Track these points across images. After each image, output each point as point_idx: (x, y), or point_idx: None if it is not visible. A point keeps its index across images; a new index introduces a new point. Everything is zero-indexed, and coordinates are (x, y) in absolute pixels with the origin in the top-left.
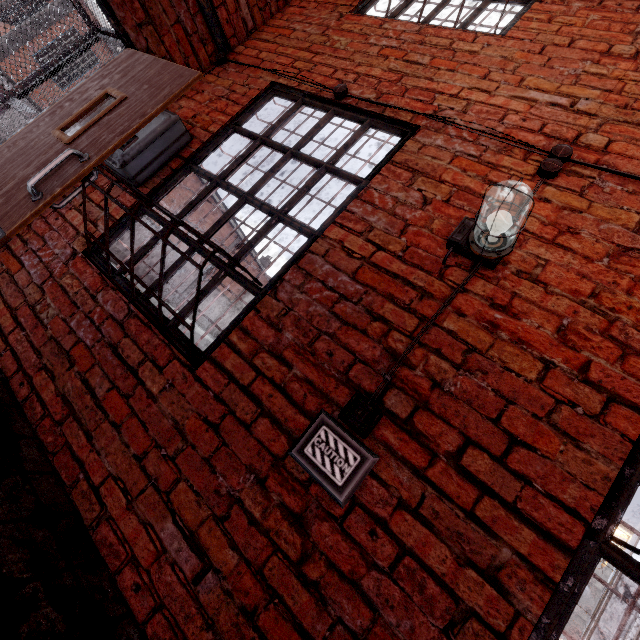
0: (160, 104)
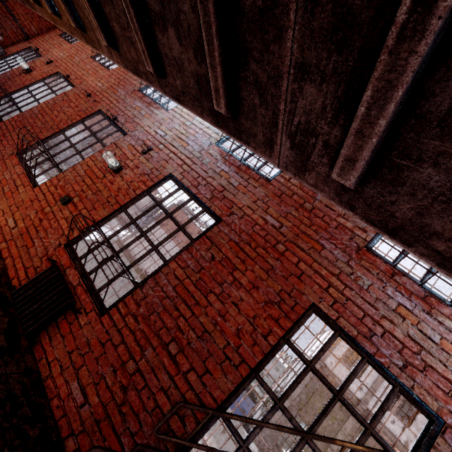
0: None
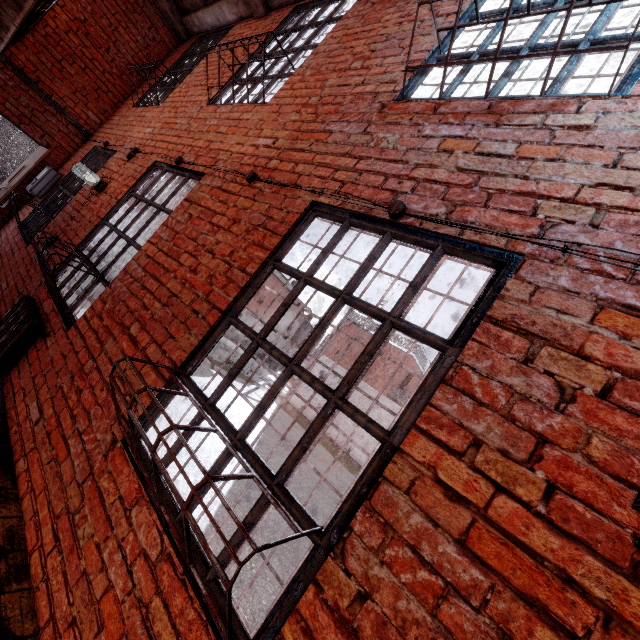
0: (34, 164)
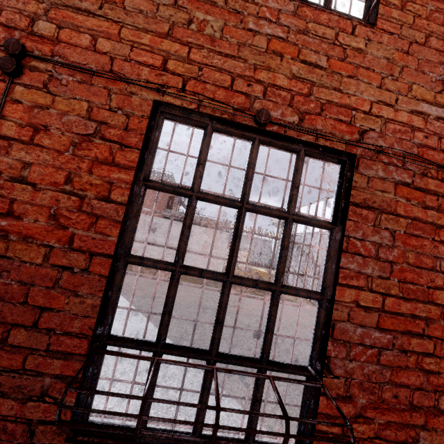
0: None
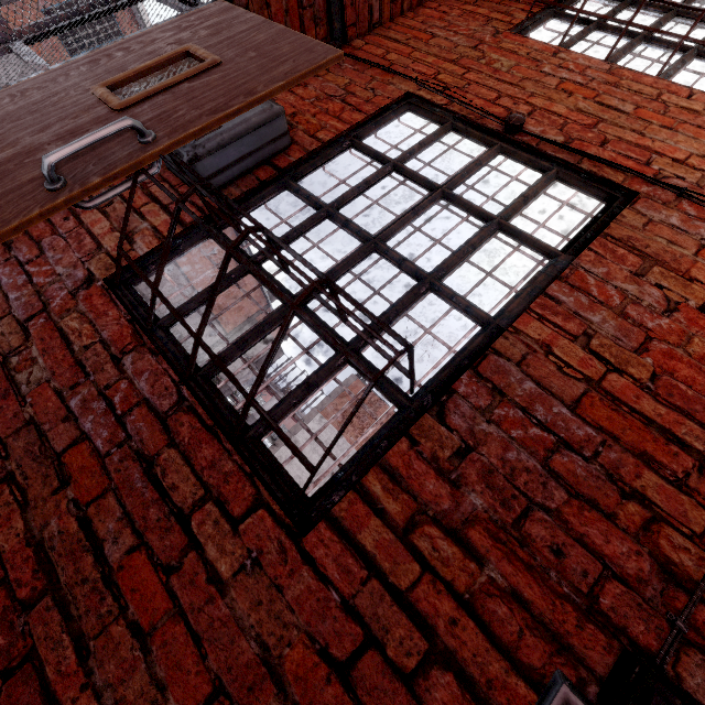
0: (278, 82)
